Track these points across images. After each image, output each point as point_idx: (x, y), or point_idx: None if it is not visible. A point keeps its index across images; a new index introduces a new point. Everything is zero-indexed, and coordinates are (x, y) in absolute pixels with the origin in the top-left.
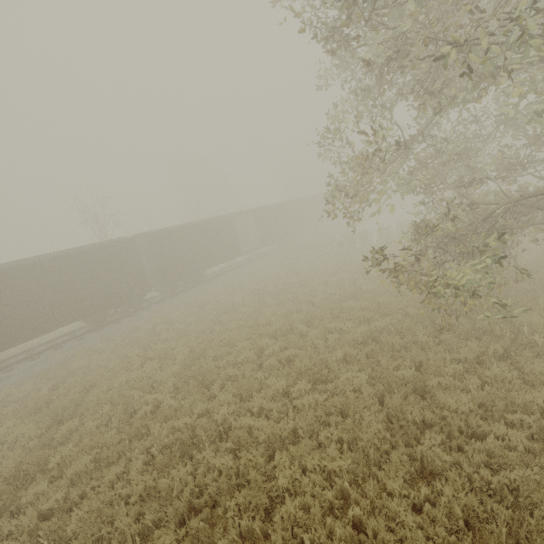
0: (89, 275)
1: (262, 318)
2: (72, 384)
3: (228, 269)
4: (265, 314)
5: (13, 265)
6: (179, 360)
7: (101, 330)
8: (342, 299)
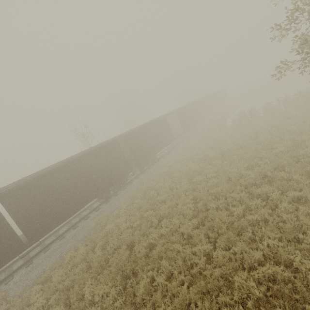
0: (96, 167)
1: (233, 174)
2: (115, 243)
3: (168, 150)
4: (230, 171)
5: (53, 168)
6: (188, 214)
7: (109, 201)
8: (288, 150)
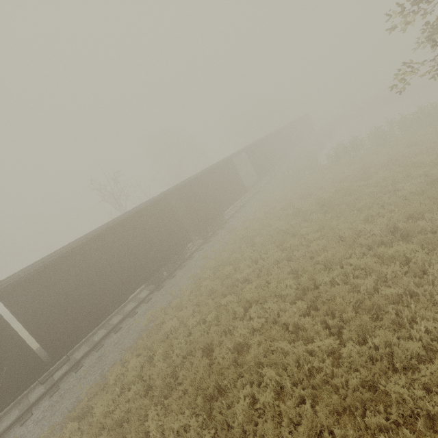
0: (141, 238)
1: (346, 230)
2: (183, 349)
3: (239, 207)
4: (339, 227)
5: (76, 244)
6: (289, 295)
7: (162, 287)
8: (421, 190)
